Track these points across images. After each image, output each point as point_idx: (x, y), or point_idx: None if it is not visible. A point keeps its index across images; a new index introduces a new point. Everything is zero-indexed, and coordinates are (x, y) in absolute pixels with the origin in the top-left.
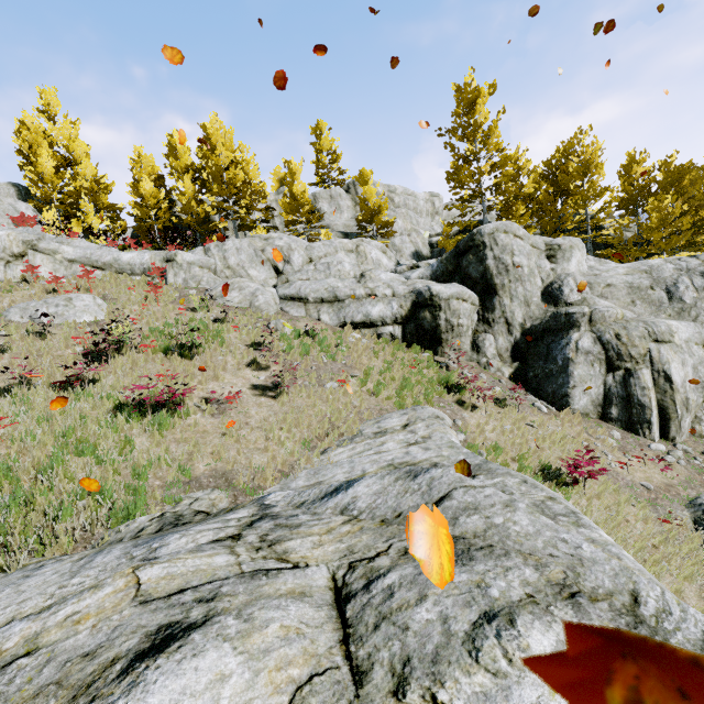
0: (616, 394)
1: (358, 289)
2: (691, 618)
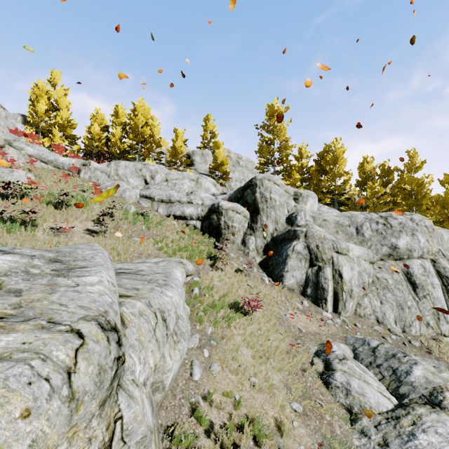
0: (311, 280)
1: (183, 198)
2: (94, 273)
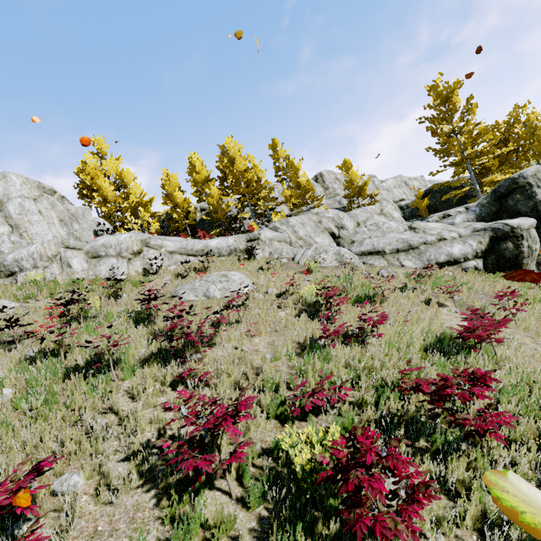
0: None
1: (427, 237)
2: None
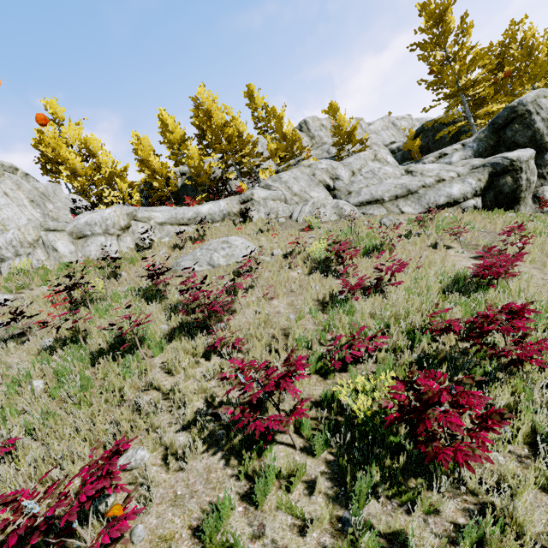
0: None
1: (425, 179)
2: None
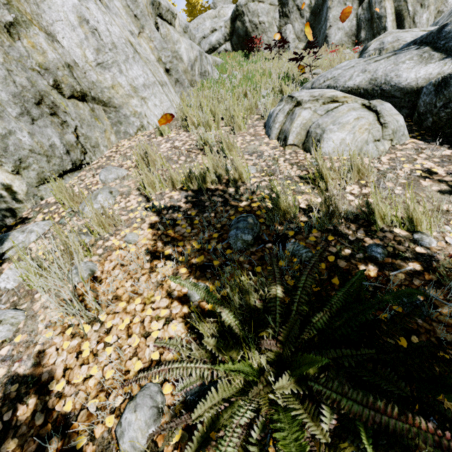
0: (364, 19)
1: (206, 31)
2: None
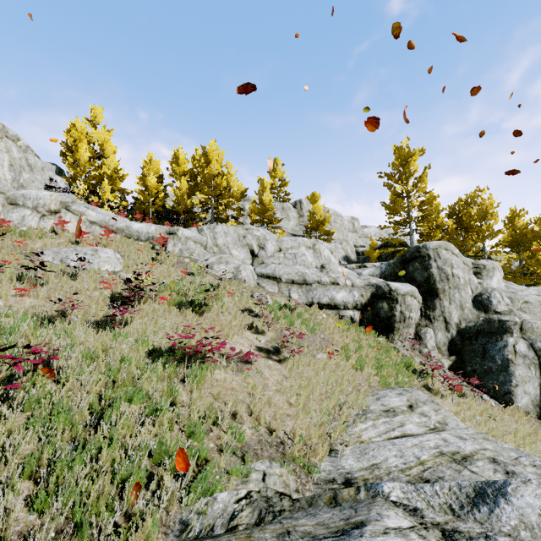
0: None
1: (323, 277)
2: None
